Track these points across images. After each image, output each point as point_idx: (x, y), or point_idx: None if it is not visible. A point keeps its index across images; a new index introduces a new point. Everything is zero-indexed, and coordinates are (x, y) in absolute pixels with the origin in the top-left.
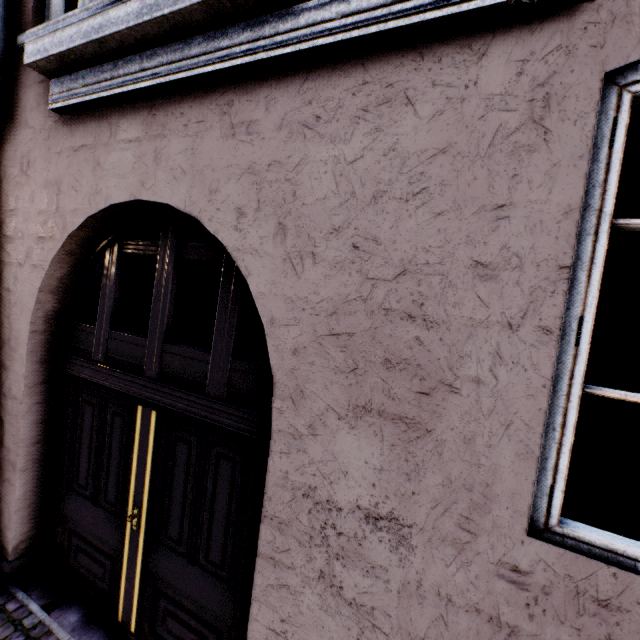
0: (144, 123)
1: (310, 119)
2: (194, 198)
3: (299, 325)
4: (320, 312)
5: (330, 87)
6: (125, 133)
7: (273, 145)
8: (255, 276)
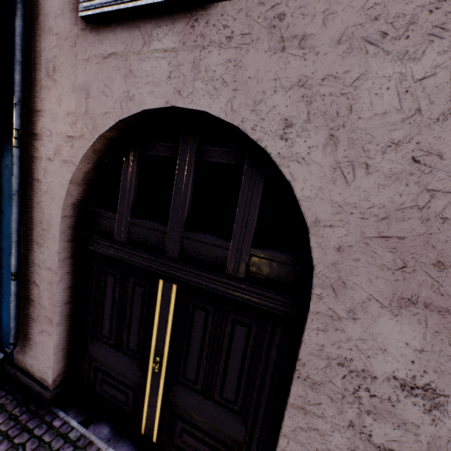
0: (181, 33)
1: (374, 35)
2: (235, 107)
3: (345, 227)
4: (369, 217)
5: (402, 3)
6: (159, 43)
7: (329, 60)
8: (300, 181)
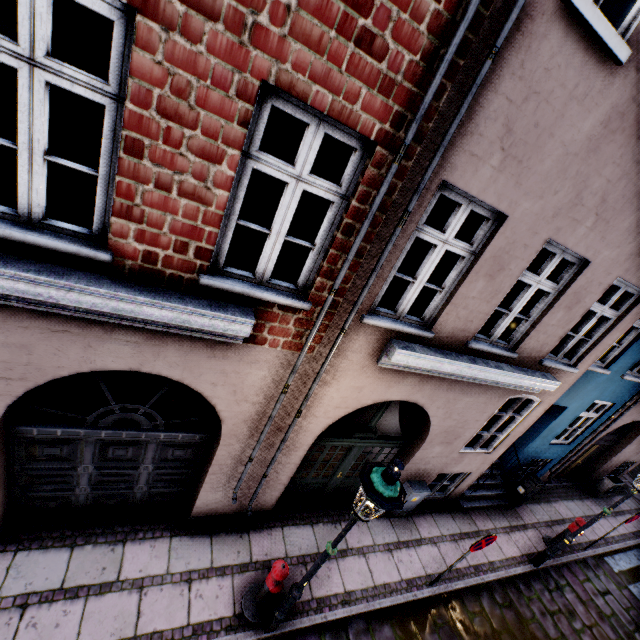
0: None
1: None
2: None
3: None
4: None
5: None
6: None
7: None
8: None
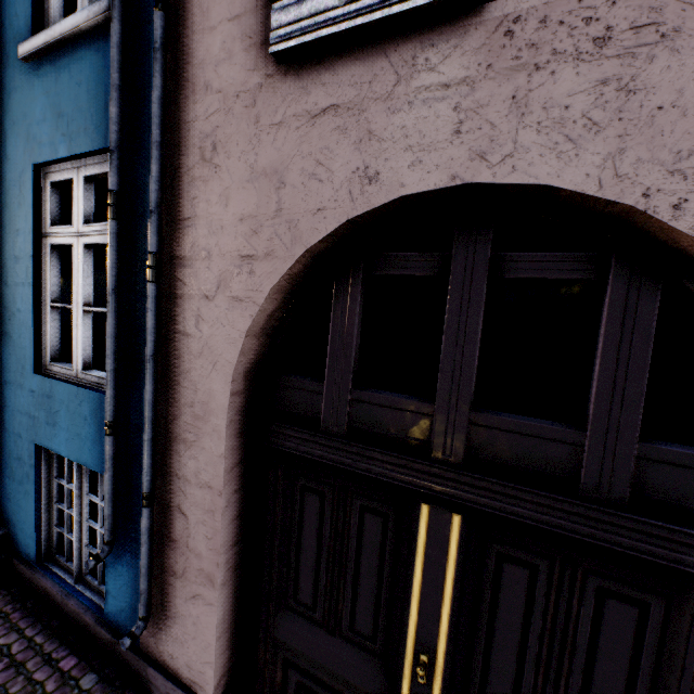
0: (481, 50)
1: None
2: (626, 169)
3: None
4: None
5: None
6: (432, 73)
7: None
8: None
